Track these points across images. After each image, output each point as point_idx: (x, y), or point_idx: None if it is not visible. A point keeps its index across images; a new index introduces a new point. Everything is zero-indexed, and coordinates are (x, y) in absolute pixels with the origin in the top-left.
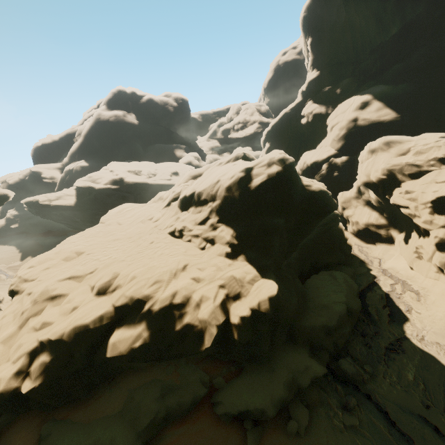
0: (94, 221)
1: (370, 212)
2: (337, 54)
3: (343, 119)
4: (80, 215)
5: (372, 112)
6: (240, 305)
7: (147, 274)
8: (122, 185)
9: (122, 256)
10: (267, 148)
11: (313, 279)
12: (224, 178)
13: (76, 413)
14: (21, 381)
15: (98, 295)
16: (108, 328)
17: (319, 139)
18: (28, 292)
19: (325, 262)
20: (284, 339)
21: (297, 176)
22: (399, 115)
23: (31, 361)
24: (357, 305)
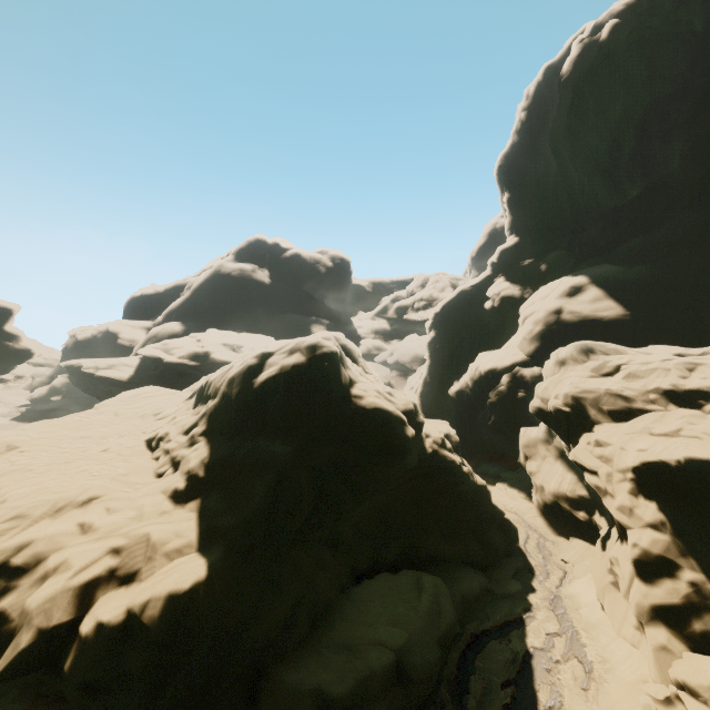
0: None
1: (564, 472)
2: (547, 217)
3: (541, 309)
4: None
5: (585, 302)
6: (117, 597)
7: (22, 499)
8: (204, 363)
9: (41, 462)
10: (430, 338)
11: (376, 582)
12: (238, 364)
13: None
14: None
15: None
16: None
17: (508, 335)
18: None
19: (432, 552)
20: (237, 703)
21: (329, 376)
22: (628, 312)
23: None
24: (425, 663)
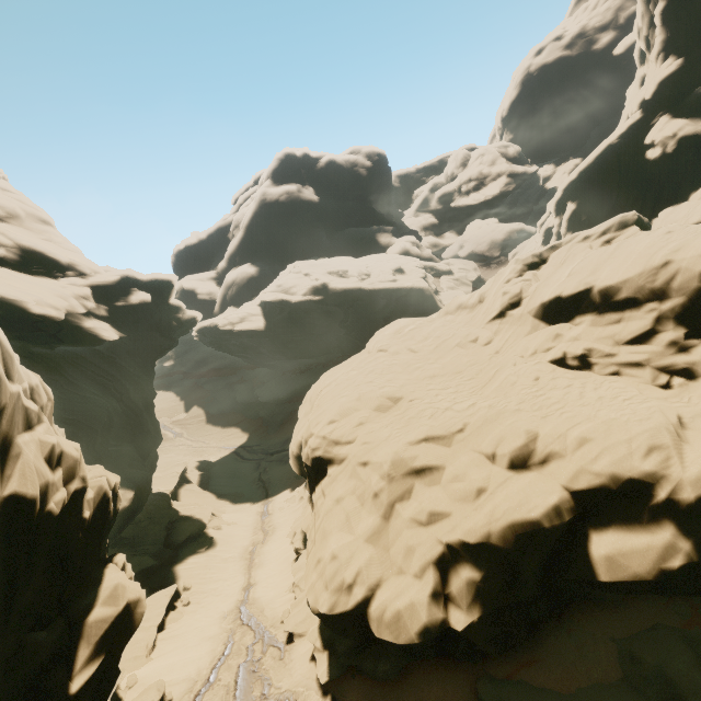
0: (286, 352)
1: None
2: None
3: None
4: (267, 343)
5: None
6: None
7: (613, 433)
8: (326, 295)
9: (504, 402)
10: (570, 212)
11: None
12: (686, 256)
13: (529, 671)
14: (444, 609)
15: (514, 470)
16: (567, 528)
17: (692, 182)
18: (359, 461)
19: None
20: None
21: None
22: None
23: (442, 576)
24: None
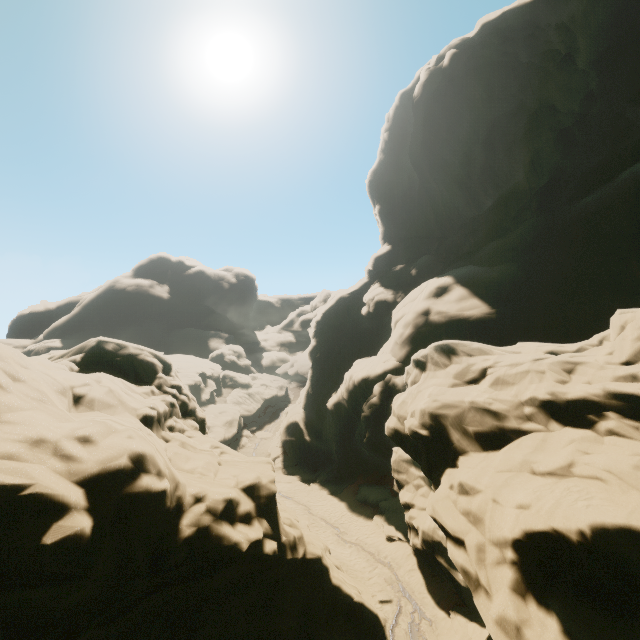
0: None
1: None
2: (415, 226)
3: (410, 311)
4: None
5: (451, 302)
6: None
7: None
8: None
9: None
10: (312, 347)
11: None
12: None
13: None
14: None
15: None
16: None
17: (384, 340)
18: None
19: None
20: None
21: None
22: (494, 310)
23: None
24: None
